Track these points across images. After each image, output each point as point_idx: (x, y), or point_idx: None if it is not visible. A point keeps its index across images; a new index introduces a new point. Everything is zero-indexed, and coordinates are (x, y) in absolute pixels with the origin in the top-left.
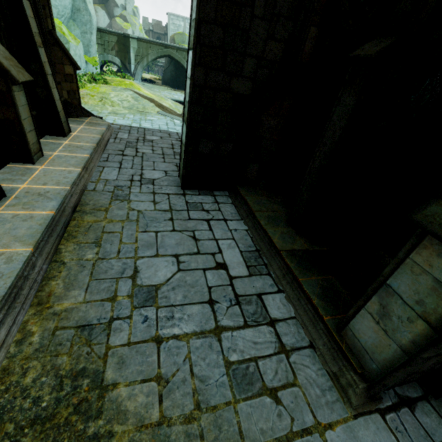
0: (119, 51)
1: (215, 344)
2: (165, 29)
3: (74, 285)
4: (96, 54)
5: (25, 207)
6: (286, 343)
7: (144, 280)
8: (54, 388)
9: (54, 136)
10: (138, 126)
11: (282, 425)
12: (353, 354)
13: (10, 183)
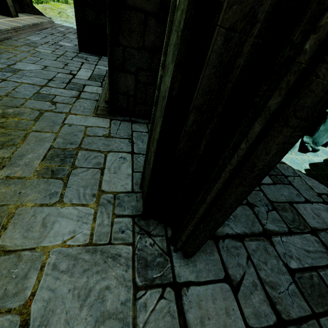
0: None
1: (37, 88)
2: None
3: None
4: None
5: None
6: (82, 97)
7: (16, 67)
8: None
9: (5, 16)
10: None
11: (48, 108)
12: None
13: None
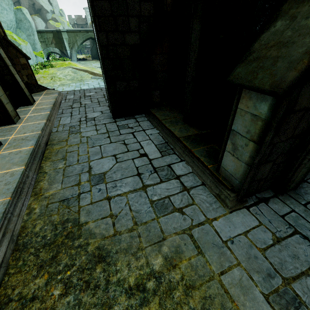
0: (57, 43)
1: (143, 194)
2: (85, 20)
3: (54, 182)
4: (41, 49)
5: (15, 147)
6: (187, 185)
7: (96, 171)
8: (53, 230)
9: (25, 106)
10: (79, 89)
11: (186, 223)
12: (226, 181)
13: (3, 137)
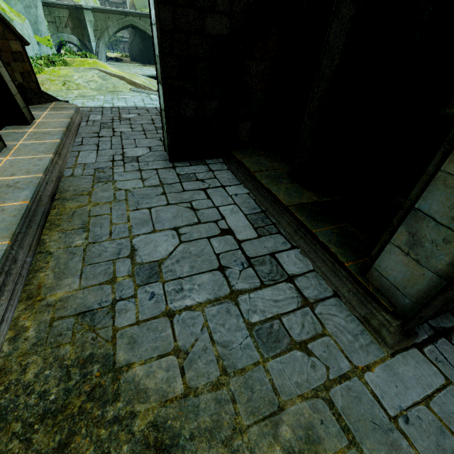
0: (75, 27)
1: (232, 309)
2: None
3: (65, 274)
4: (48, 33)
5: None
6: (309, 296)
7: (144, 257)
8: (61, 379)
9: (16, 125)
10: (111, 105)
11: (318, 375)
12: (382, 294)
13: None
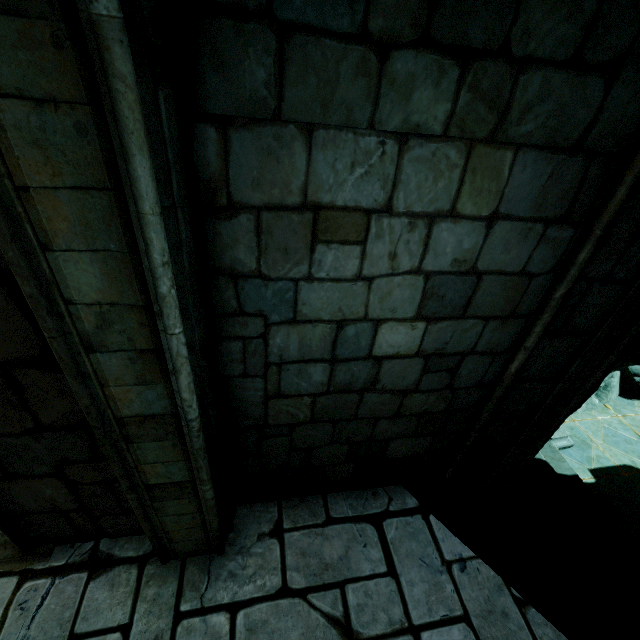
0: None
1: None
2: None
3: None
4: None
5: None
6: None
7: None
8: None
9: None
10: None
11: None
12: None
13: None
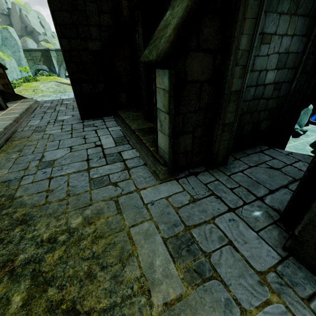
0: (45, 61)
1: (85, 174)
2: None
3: (2, 168)
4: (26, 65)
5: None
6: (130, 166)
7: (47, 159)
8: None
9: None
10: (58, 98)
11: (116, 193)
12: (162, 158)
13: None
